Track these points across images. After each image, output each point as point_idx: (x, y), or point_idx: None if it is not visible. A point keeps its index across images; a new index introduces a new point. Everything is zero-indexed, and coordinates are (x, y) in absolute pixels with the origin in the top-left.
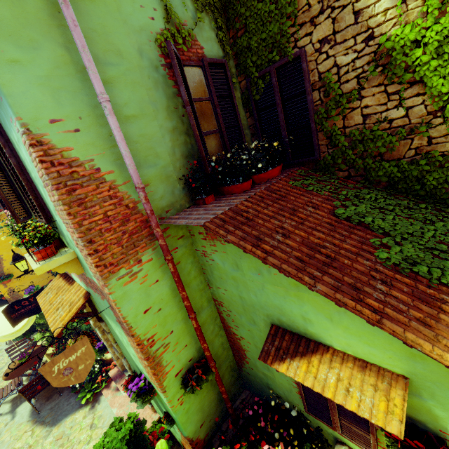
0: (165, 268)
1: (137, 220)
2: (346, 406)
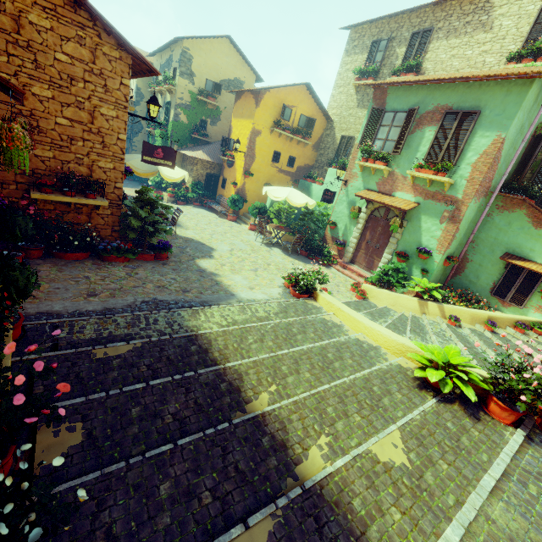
0: (477, 209)
1: (489, 185)
2: (539, 271)
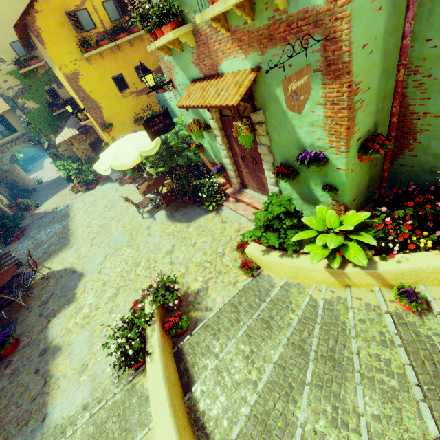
0: None
1: None
2: None
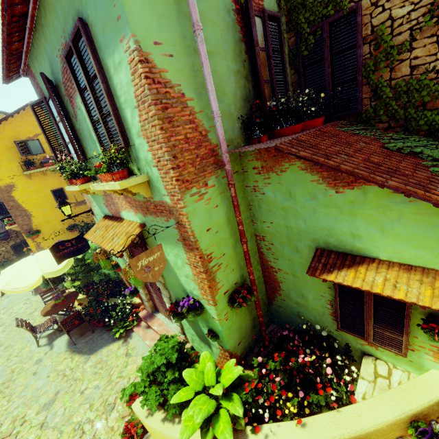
0: (223, 196)
1: (207, 148)
2: (395, 296)
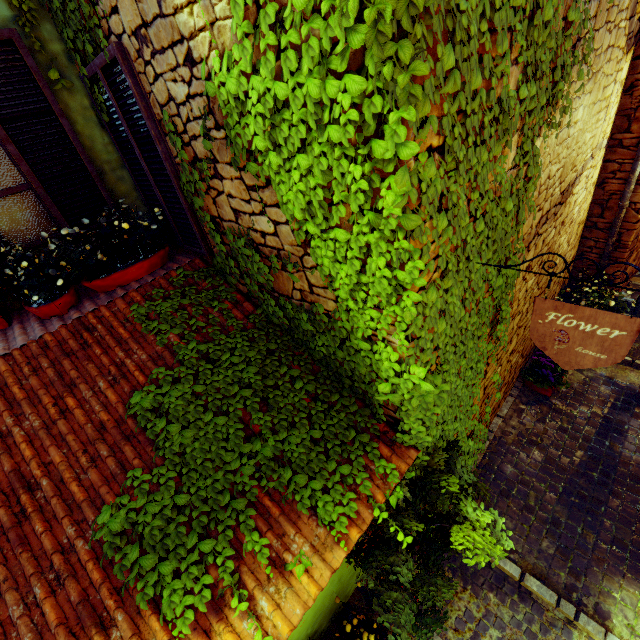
0: None
1: None
2: None
